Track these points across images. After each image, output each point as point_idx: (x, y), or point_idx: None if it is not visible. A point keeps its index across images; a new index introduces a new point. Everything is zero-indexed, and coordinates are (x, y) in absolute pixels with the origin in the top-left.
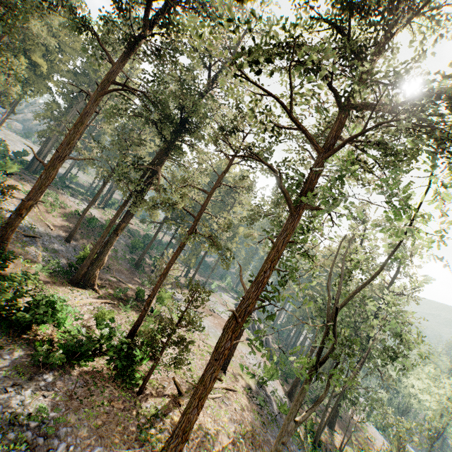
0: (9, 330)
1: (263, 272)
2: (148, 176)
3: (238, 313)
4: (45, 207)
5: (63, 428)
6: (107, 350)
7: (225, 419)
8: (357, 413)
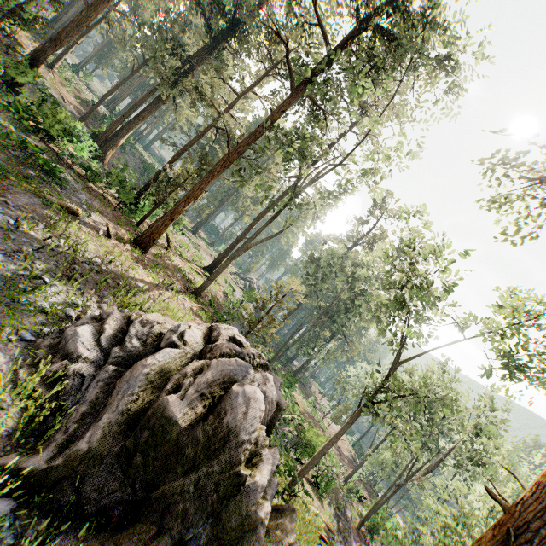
0: (38, 132)
1: (258, 129)
2: (183, 71)
3: (231, 151)
4: (60, 78)
5: (83, 192)
6: (114, 197)
7: (200, 282)
8: (314, 355)
